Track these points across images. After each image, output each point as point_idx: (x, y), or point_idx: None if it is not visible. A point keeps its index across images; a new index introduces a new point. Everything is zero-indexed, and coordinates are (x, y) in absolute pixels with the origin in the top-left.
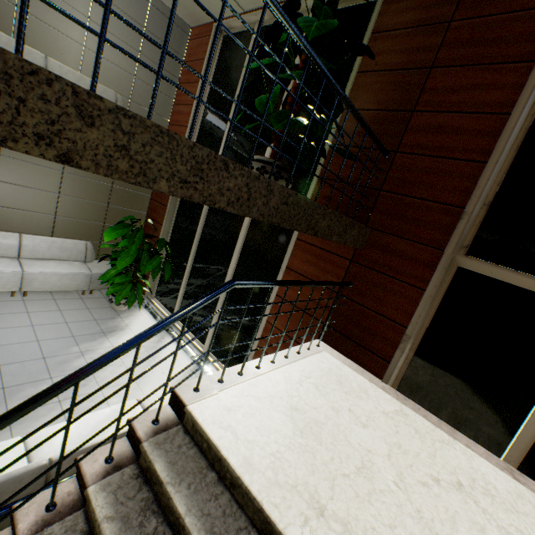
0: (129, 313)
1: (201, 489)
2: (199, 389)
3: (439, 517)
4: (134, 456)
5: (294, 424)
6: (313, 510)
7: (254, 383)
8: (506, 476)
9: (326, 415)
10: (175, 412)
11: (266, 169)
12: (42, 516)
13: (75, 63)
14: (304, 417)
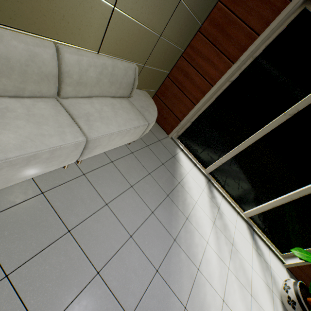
0: None
1: None
2: None
3: None
4: None
5: None
6: None
7: None
8: None
9: None
10: None
11: None
12: None
13: (95, 36)
14: None
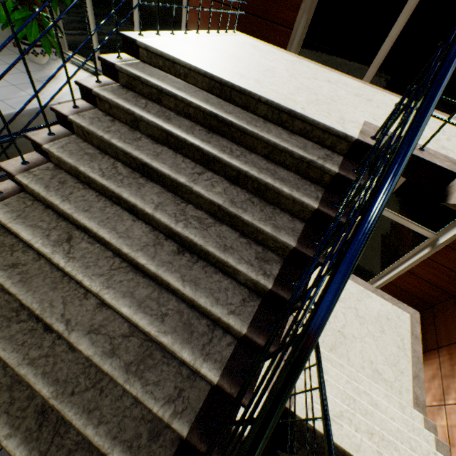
0: (52, 66)
1: (167, 80)
2: (143, 35)
3: (313, 86)
4: (114, 82)
5: (221, 55)
6: (238, 76)
7: (185, 39)
8: (359, 84)
9: (243, 56)
10: (132, 56)
11: None
12: (73, 110)
13: None
14: (227, 54)
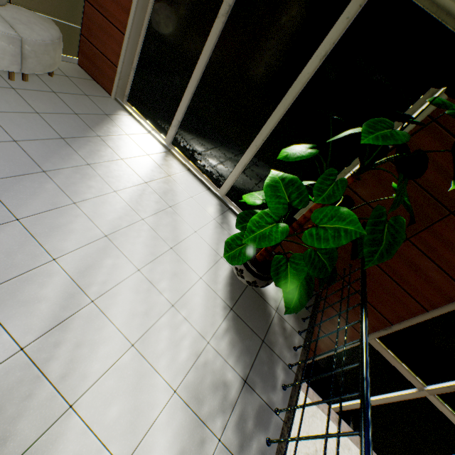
0: None
1: None
2: None
3: None
4: None
5: None
6: None
7: None
8: (334, 426)
9: None
10: None
11: (256, 284)
12: None
13: None
14: None
